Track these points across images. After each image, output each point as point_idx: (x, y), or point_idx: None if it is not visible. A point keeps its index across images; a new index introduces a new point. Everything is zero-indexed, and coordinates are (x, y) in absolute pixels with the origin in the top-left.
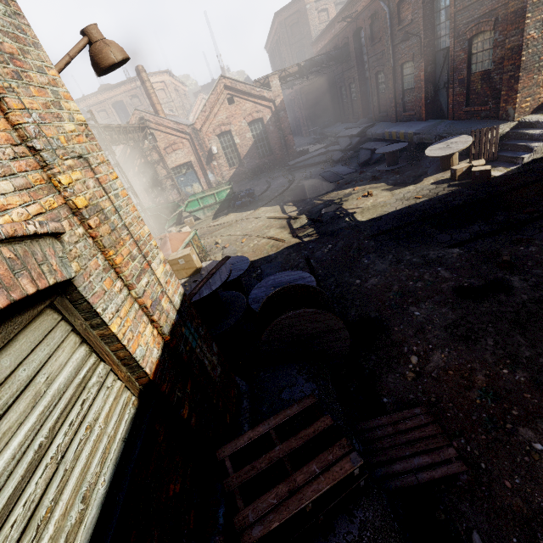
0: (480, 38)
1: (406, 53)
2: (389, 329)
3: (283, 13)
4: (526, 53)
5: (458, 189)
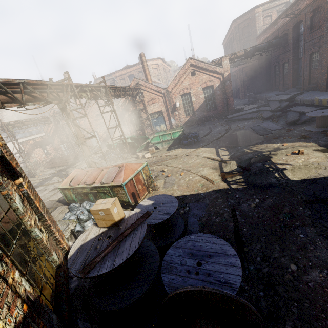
0: None
1: None
2: None
3: (238, 21)
4: None
5: None
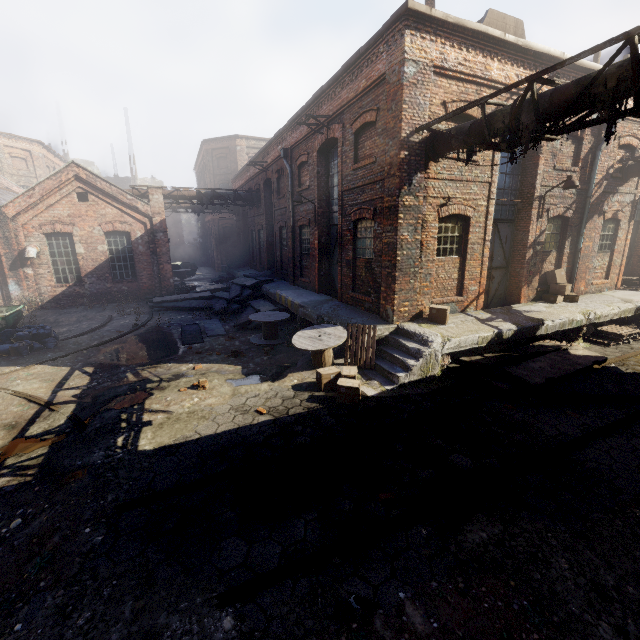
0: (364, 224)
1: (304, 217)
2: None
3: (212, 144)
4: (401, 253)
5: (317, 409)
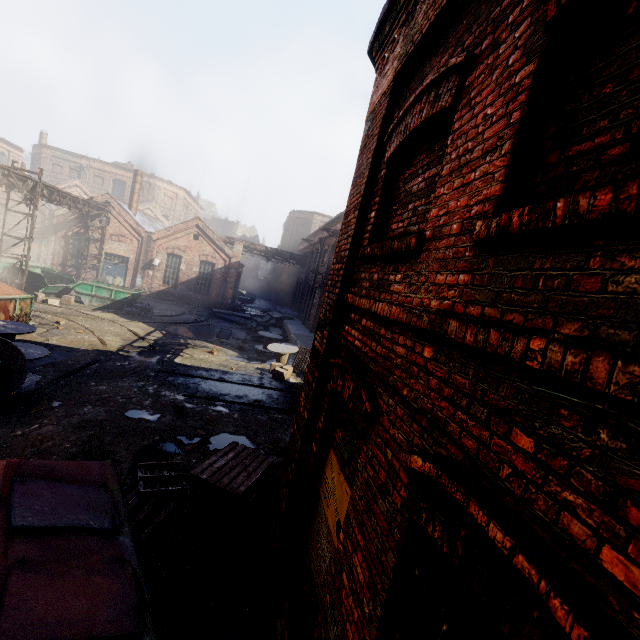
0: None
1: (318, 282)
2: (52, 408)
3: (297, 214)
4: None
5: (259, 376)
